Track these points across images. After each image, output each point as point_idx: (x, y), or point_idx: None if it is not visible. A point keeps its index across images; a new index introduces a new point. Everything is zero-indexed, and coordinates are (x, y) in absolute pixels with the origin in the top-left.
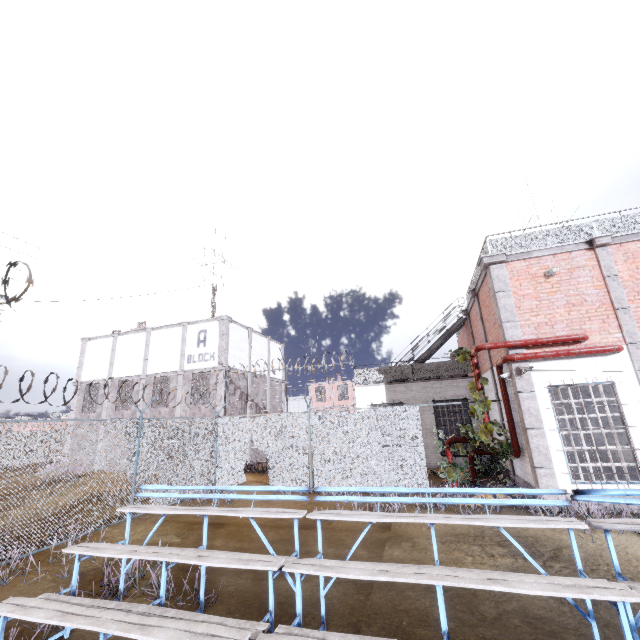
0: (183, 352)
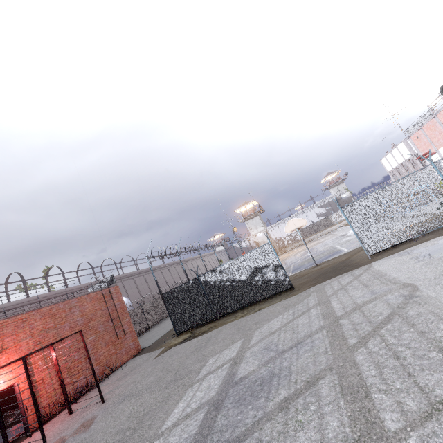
0: (401, 155)
